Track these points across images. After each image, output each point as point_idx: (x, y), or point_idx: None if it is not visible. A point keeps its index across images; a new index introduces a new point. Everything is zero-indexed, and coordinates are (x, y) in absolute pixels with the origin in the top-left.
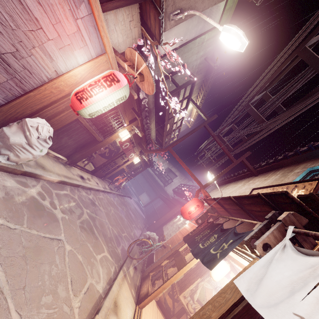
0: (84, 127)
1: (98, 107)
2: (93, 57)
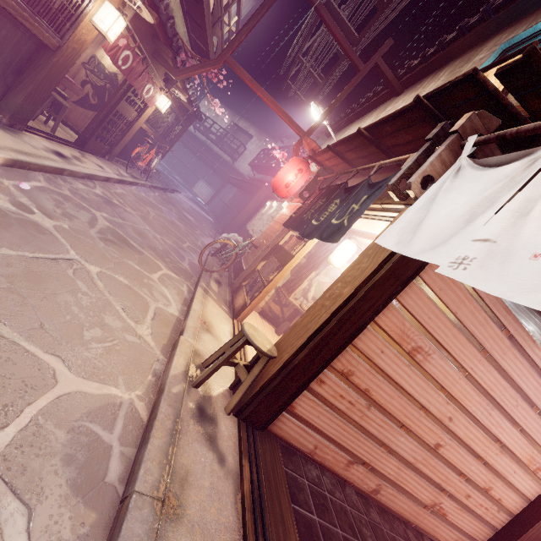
0: None
1: None
2: None
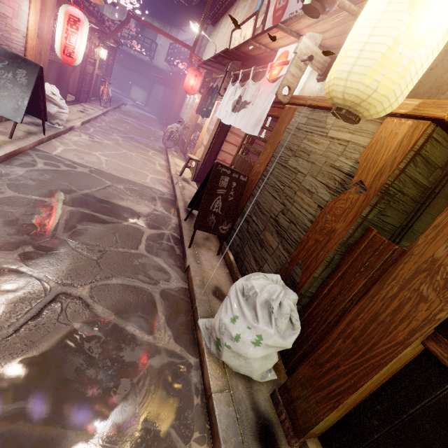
0: (50, 60)
1: (83, 52)
2: None
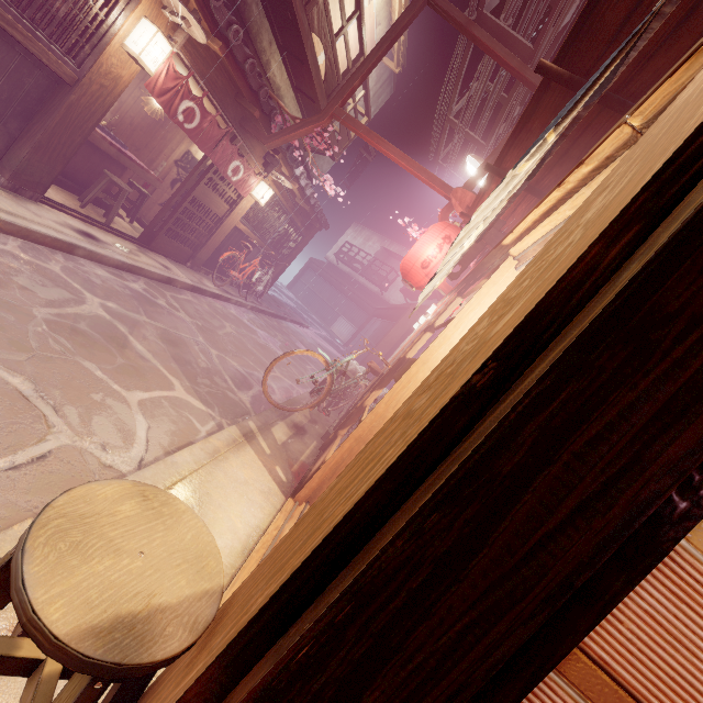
0: None
1: None
2: None
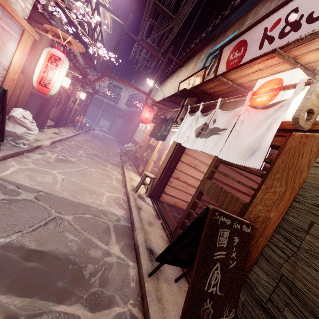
0: (34, 94)
1: (59, 84)
2: (18, 39)
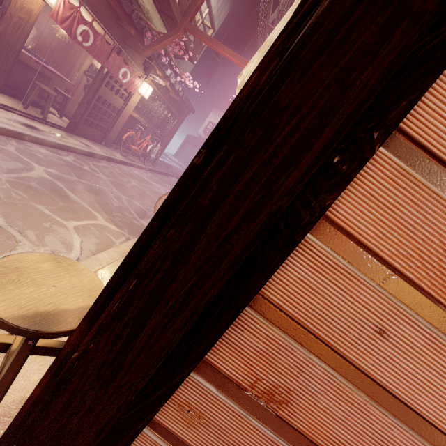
0: None
1: None
2: None
